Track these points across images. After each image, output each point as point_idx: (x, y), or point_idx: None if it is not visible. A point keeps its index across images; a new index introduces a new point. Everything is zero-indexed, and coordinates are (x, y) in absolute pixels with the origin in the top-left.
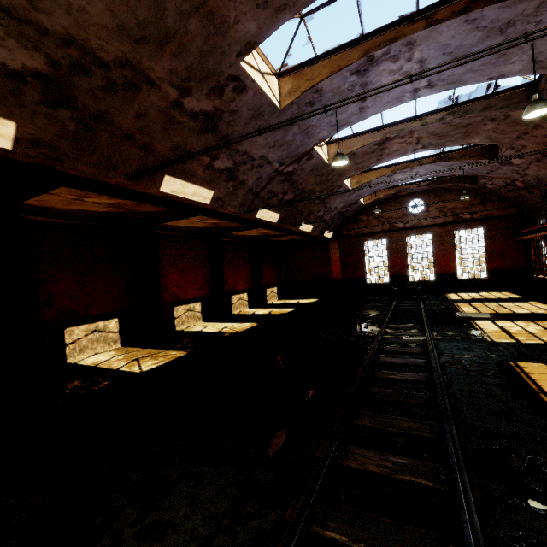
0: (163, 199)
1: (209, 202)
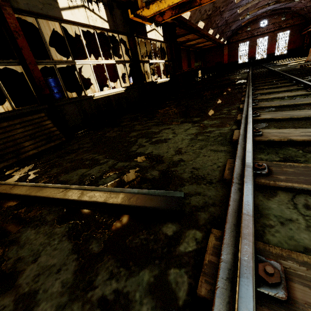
0: (203, 35)
1: (211, 34)
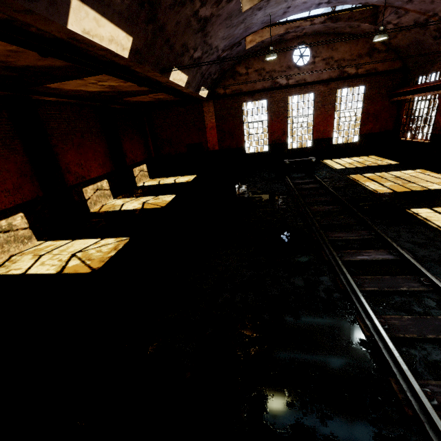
0: None
1: None
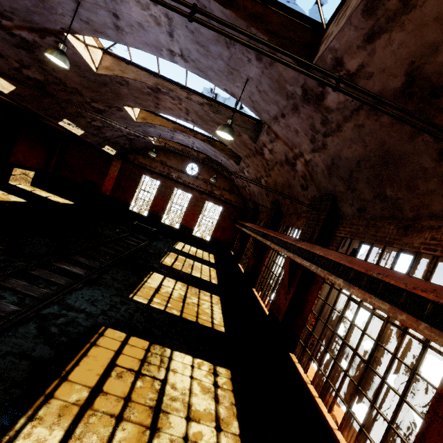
0: None
1: None
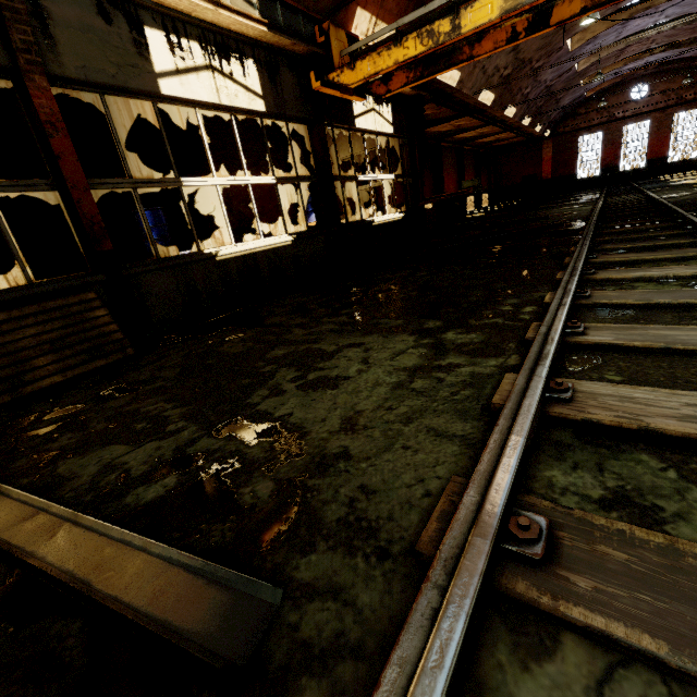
0: (493, 118)
1: (512, 116)
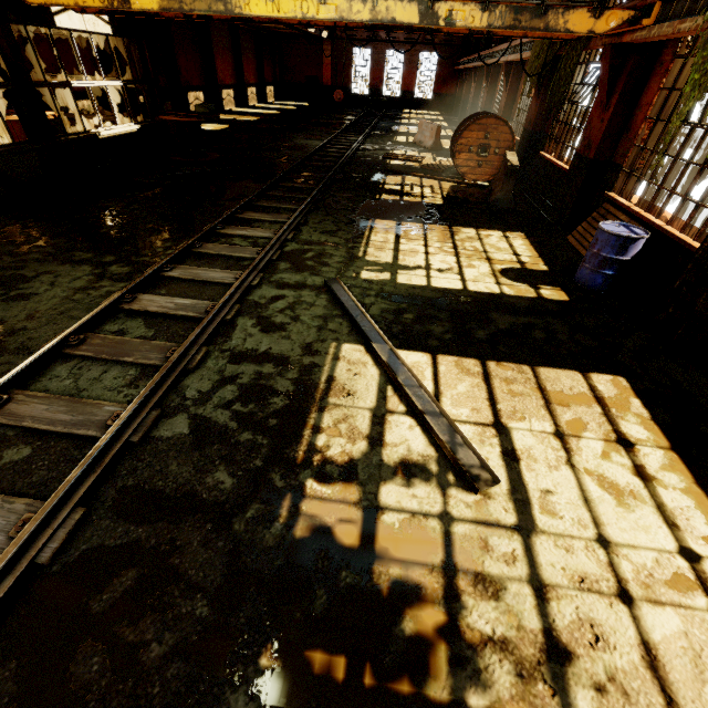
0: None
1: None
